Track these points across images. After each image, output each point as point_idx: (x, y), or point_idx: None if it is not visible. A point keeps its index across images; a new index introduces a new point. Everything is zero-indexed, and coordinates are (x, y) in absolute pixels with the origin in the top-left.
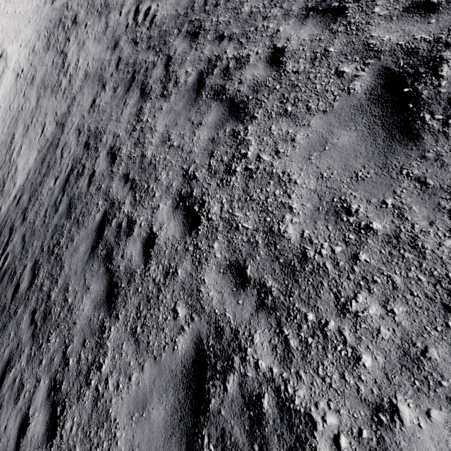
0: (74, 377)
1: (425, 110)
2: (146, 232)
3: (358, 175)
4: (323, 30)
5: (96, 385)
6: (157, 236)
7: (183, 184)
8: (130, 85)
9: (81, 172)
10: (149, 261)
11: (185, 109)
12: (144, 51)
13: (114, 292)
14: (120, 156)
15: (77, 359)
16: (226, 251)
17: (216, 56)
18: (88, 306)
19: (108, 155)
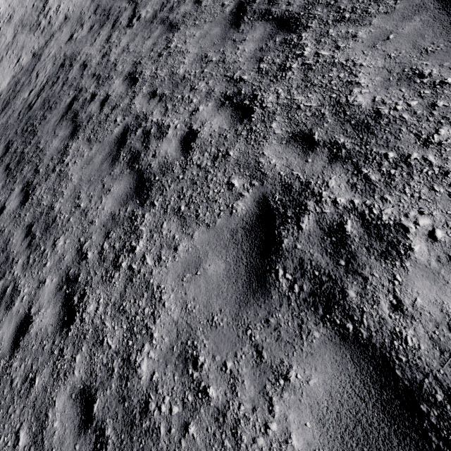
0: (43, 174)
1: (246, 15)
2: (104, 96)
3: (214, 44)
4: None
5: (60, 169)
6: (111, 95)
7: (132, 68)
8: (105, 23)
9: (56, 81)
10: (103, 108)
11: (142, 31)
12: (119, 0)
13: (77, 129)
14: (90, 65)
15: (46, 166)
16: (149, 88)
17: (167, 1)
18: (56, 143)
19: (80, 66)
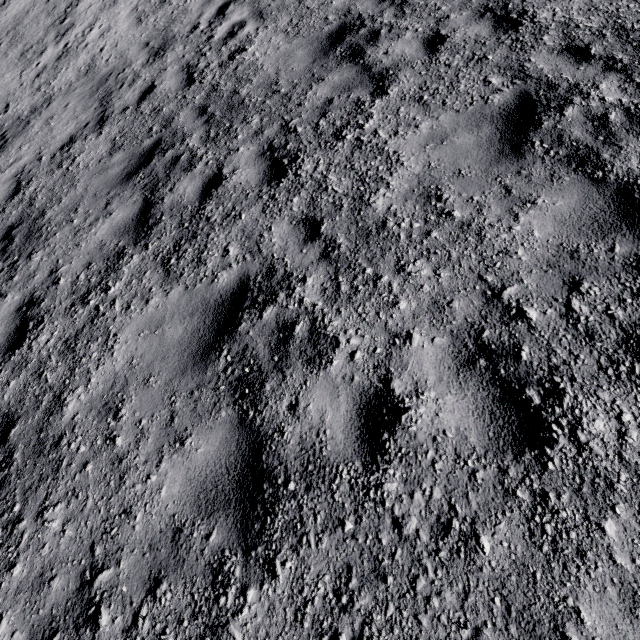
0: None
1: None
2: None
3: None
4: (487, 451)
5: None
6: None
7: (68, 611)
8: (137, 169)
9: None
10: None
11: (179, 357)
12: (193, 109)
13: None
14: (29, 346)
15: None
16: None
17: (287, 270)
18: None
19: (17, 314)
